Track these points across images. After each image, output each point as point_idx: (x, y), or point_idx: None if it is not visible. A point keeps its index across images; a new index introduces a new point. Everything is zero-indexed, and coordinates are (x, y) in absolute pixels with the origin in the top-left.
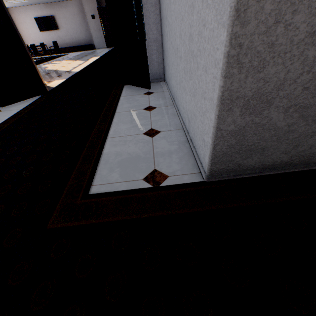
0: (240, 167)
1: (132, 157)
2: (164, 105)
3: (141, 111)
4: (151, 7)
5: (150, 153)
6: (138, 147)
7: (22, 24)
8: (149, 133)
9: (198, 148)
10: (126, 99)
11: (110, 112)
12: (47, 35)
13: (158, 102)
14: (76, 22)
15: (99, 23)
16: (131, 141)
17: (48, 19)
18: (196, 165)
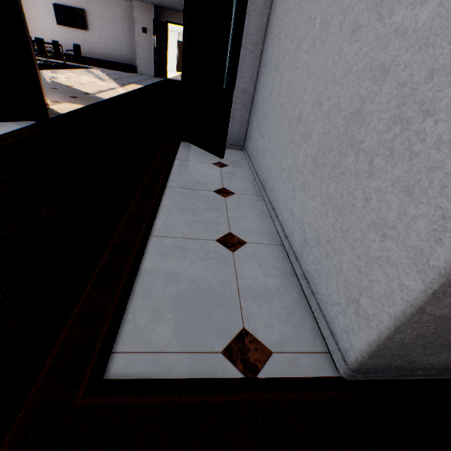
0: (410, 364)
1: (198, 289)
2: (246, 192)
3: (211, 195)
4: (250, 44)
5: (232, 288)
6: (208, 268)
7: (30, 5)
8: (227, 242)
9: (327, 302)
10: (184, 166)
11: (158, 184)
12: (66, 33)
13: (236, 185)
14: (118, 30)
15: (152, 42)
16: (196, 252)
17: (74, 11)
18: (318, 331)
